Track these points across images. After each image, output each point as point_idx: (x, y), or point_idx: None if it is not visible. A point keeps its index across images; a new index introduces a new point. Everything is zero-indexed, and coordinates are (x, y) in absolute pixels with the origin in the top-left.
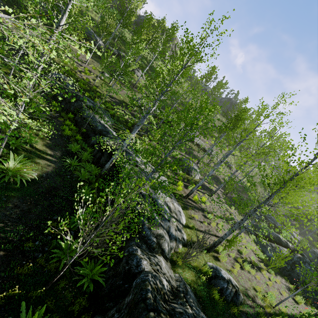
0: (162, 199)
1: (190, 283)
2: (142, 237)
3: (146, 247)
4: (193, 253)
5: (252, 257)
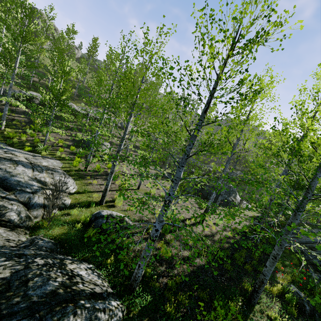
0: (26, 176)
1: (55, 237)
2: None
3: None
4: (72, 211)
5: (161, 193)
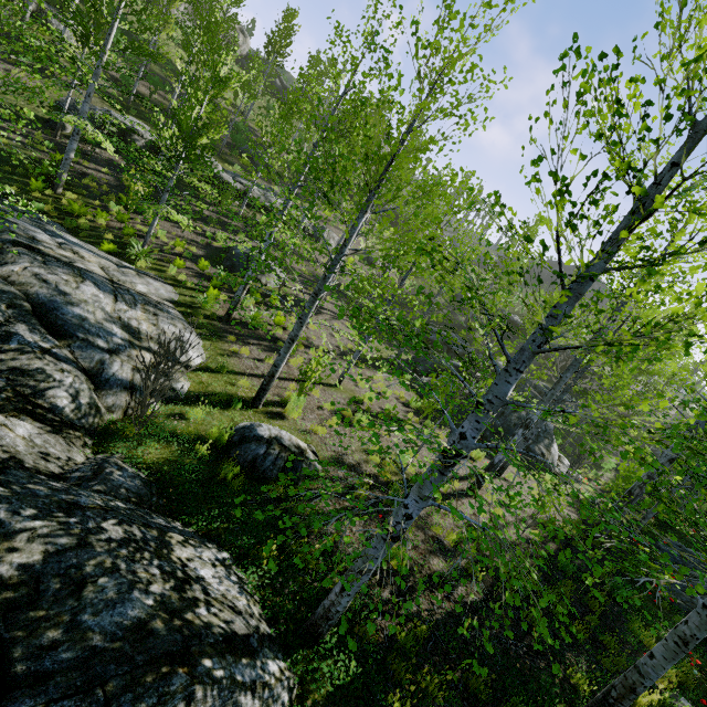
0: (100, 311)
1: (150, 466)
2: None
3: None
4: (191, 411)
5: (387, 405)
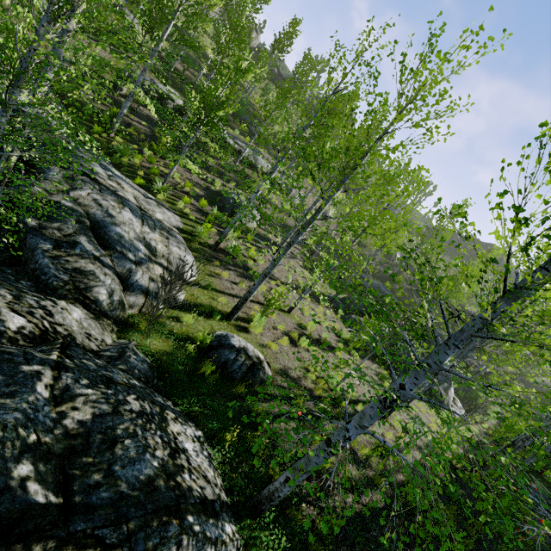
0: (132, 231)
1: (153, 354)
2: (29, 272)
3: (33, 287)
4: (185, 316)
5: (324, 334)
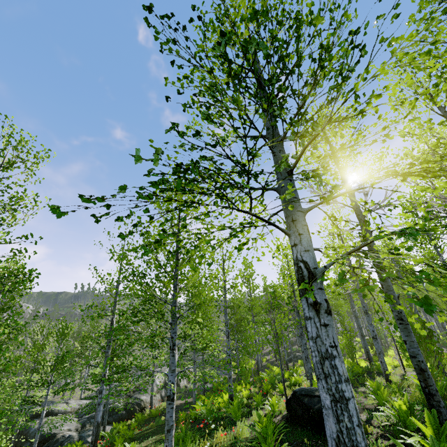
0: None
1: None
2: None
3: None
4: None
5: None
